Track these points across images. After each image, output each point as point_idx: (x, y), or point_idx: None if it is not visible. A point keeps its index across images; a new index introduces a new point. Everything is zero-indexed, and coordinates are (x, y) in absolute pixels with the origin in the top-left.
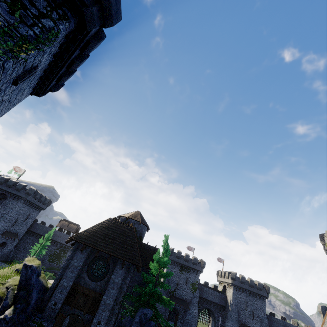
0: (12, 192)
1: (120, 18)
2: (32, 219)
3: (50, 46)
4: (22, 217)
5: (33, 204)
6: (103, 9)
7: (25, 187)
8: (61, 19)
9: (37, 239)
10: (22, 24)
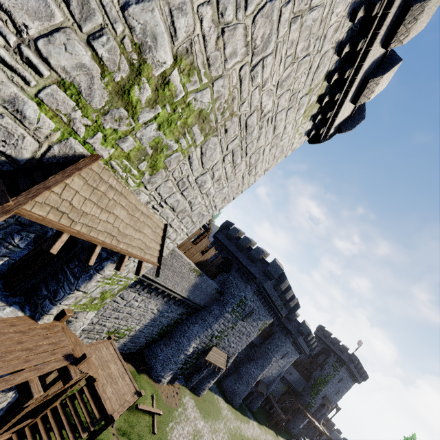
0: None
1: (357, 359)
2: None
3: (342, 373)
4: None
5: None
6: (350, 360)
7: None
8: (341, 367)
9: None
10: (334, 371)
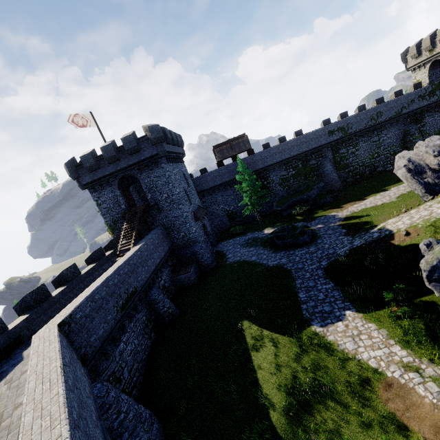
0: (132, 163)
1: None
2: (188, 178)
3: None
4: (183, 184)
5: (174, 155)
6: None
7: (136, 137)
8: None
9: (214, 196)
10: None
